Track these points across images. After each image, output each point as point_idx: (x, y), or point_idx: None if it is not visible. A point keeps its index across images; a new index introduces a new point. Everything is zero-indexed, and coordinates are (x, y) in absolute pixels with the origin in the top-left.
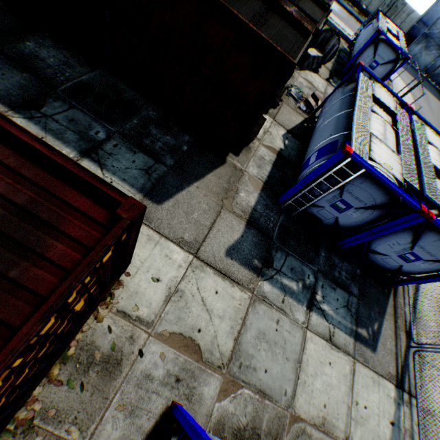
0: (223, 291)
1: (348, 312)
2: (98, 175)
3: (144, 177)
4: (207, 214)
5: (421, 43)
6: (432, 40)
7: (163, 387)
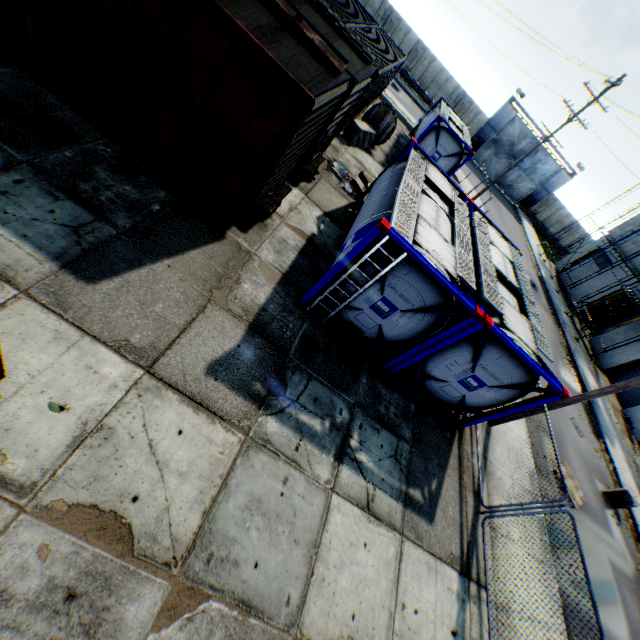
0: (192, 431)
1: (396, 465)
2: None
3: (68, 237)
4: (181, 307)
5: (491, 148)
6: (501, 147)
7: (35, 614)
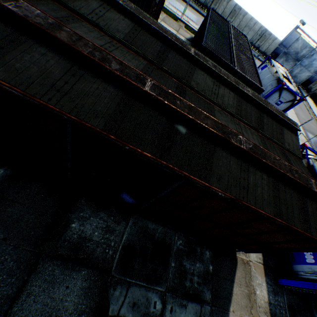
0: None
1: None
2: None
3: None
4: None
5: (282, 58)
6: (289, 56)
7: None
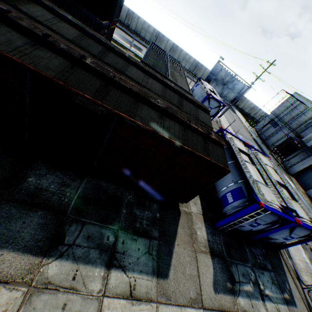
0: None
1: (275, 285)
2: (125, 279)
3: (149, 258)
4: (192, 264)
5: (214, 82)
6: (218, 81)
7: None
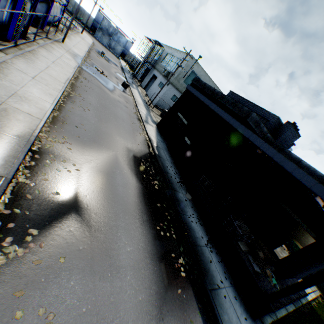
0: None
1: None
2: None
3: None
4: None
5: (100, 32)
6: (104, 31)
7: None
